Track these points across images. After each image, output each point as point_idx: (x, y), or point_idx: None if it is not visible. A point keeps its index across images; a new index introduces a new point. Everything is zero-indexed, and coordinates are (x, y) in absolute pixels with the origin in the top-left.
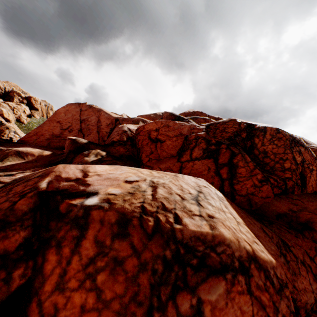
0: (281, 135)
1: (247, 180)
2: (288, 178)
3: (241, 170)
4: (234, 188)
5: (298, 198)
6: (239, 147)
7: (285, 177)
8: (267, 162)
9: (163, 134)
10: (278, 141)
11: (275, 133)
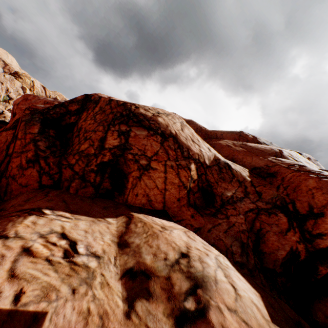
0: (109, 107)
1: (17, 157)
2: (71, 164)
3: (17, 143)
4: (8, 167)
5: (51, 195)
6: (42, 117)
7: (70, 163)
8: (75, 143)
9: (19, 108)
10: (100, 115)
11: (105, 105)
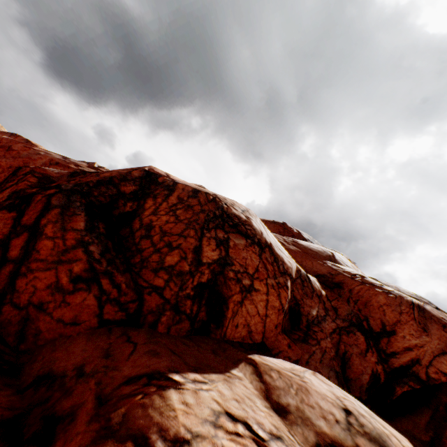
0: (196, 201)
1: (47, 270)
2: (156, 287)
3: (44, 244)
4: (16, 285)
5: (141, 342)
6: (84, 200)
7: (152, 285)
8: (144, 248)
9: None
10: (184, 212)
11: (188, 197)
